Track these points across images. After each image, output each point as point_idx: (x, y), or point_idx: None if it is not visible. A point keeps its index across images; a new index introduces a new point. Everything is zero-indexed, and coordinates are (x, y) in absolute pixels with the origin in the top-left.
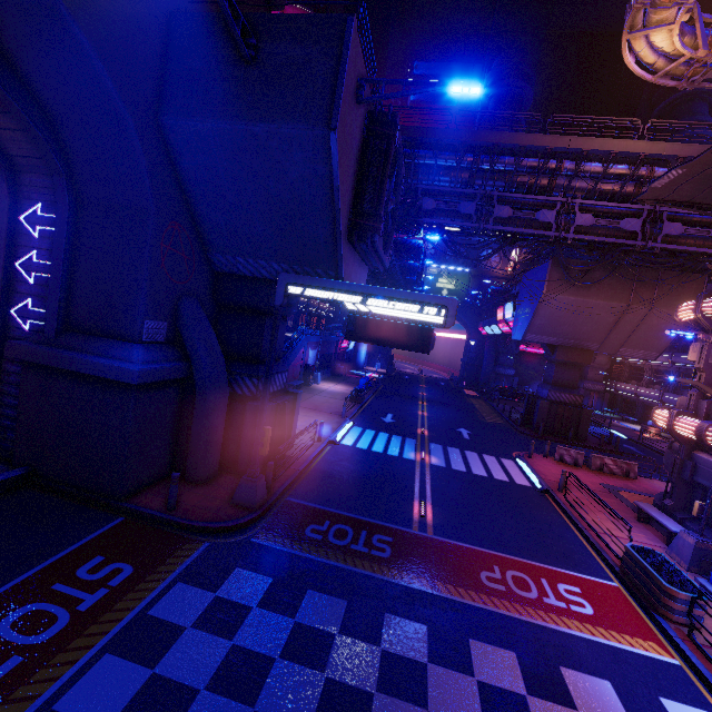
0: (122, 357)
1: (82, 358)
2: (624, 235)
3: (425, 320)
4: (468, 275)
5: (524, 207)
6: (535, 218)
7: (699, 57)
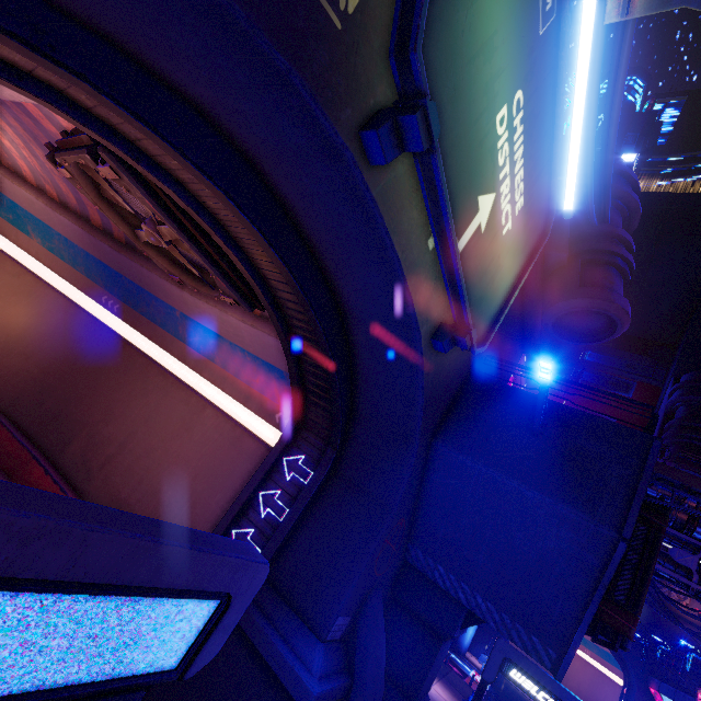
0: (303, 656)
1: (269, 635)
2: None
3: None
4: None
5: None
6: None
7: None
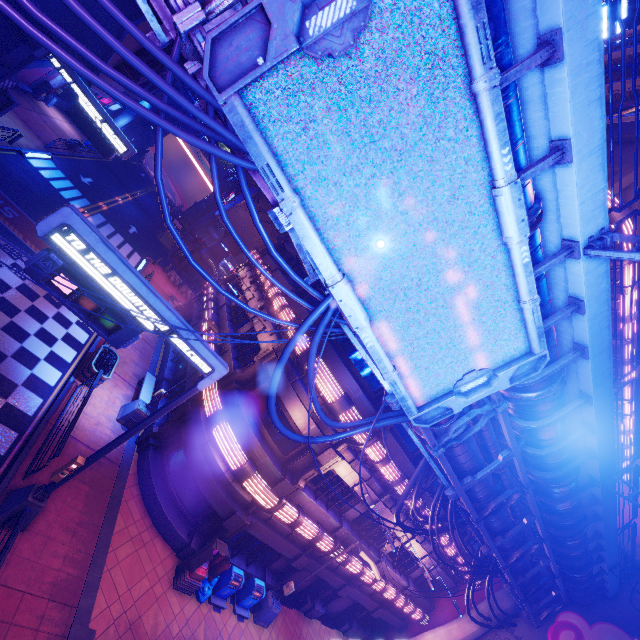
0: None
1: None
2: None
3: (115, 145)
4: None
5: None
6: None
7: None
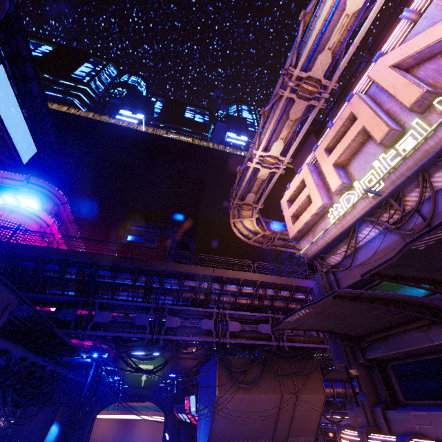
0: None
1: None
2: (263, 336)
3: None
4: (164, 358)
5: (190, 316)
6: (199, 326)
7: (267, 234)
